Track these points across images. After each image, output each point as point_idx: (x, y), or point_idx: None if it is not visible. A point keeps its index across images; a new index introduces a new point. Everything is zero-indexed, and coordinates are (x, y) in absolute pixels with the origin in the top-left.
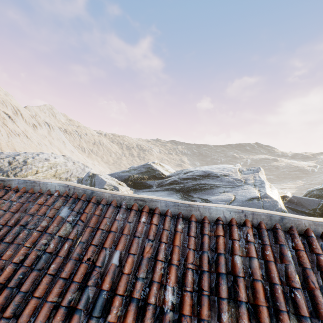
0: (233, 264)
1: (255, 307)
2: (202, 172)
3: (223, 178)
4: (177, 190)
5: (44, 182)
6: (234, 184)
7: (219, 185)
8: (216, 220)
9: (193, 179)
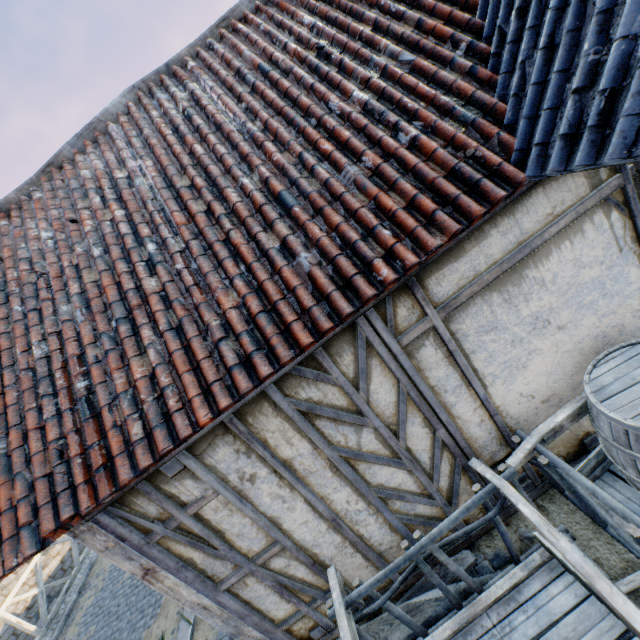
0: None
1: None
2: None
3: None
4: None
5: (101, 113)
6: None
7: None
8: None
9: None
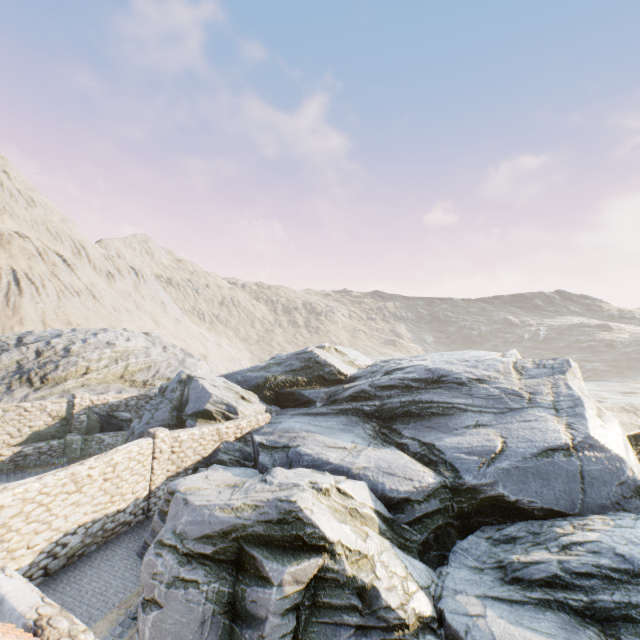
0: None
1: None
2: (425, 371)
3: (475, 387)
4: (366, 413)
5: None
6: (504, 404)
7: (466, 406)
8: None
9: (404, 388)
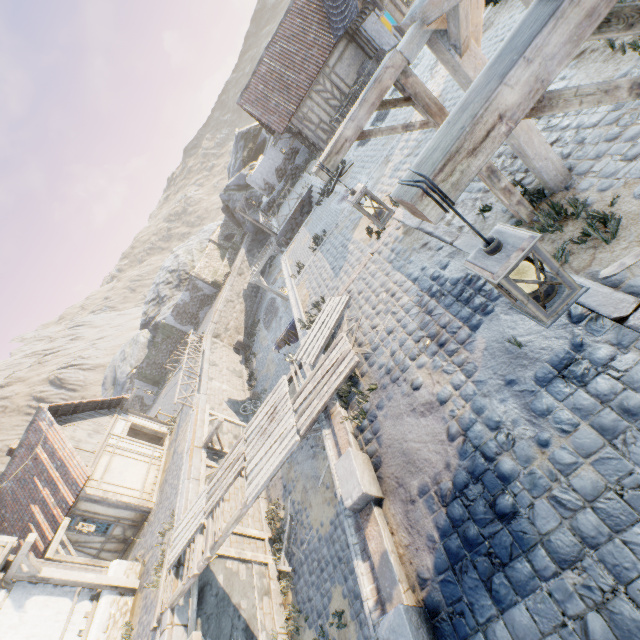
0: (300, 6)
1: (306, 5)
2: None
3: None
4: None
5: (261, 57)
6: None
7: None
8: (292, 7)
9: None
